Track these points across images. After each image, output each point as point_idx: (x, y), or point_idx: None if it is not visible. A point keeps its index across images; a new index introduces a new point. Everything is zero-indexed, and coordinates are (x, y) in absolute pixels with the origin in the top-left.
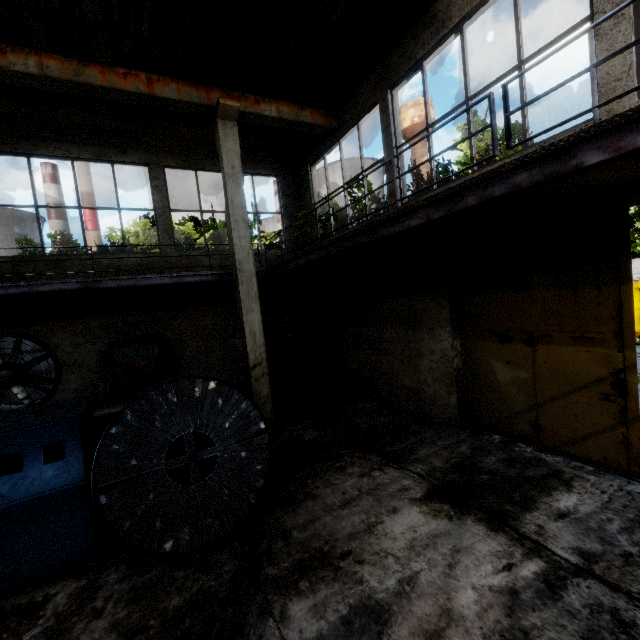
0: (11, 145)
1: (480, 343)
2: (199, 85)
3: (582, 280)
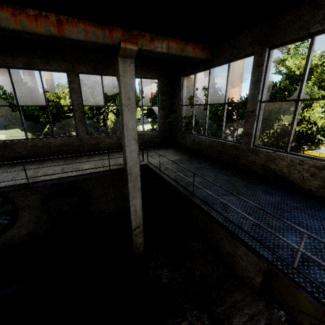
0: None
1: None
2: (103, 25)
3: None
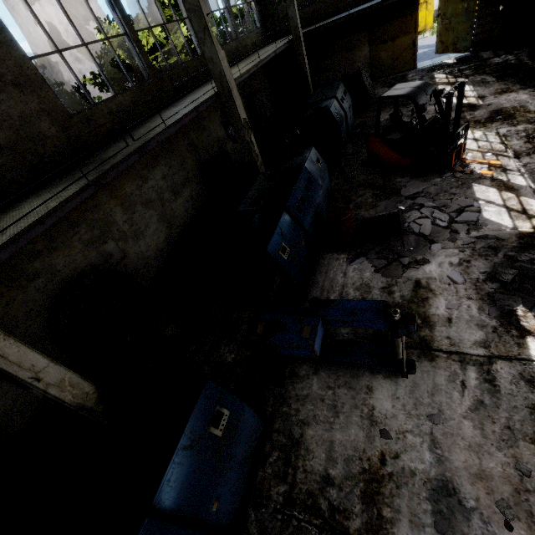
0: None
1: (376, 47)
2: None
3: (408, 14)
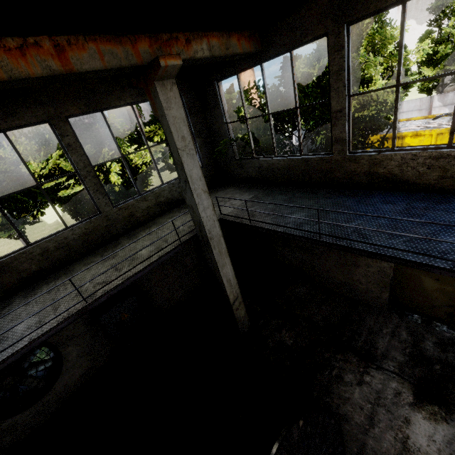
0: None
1: None
2: (121, 36)
3: None
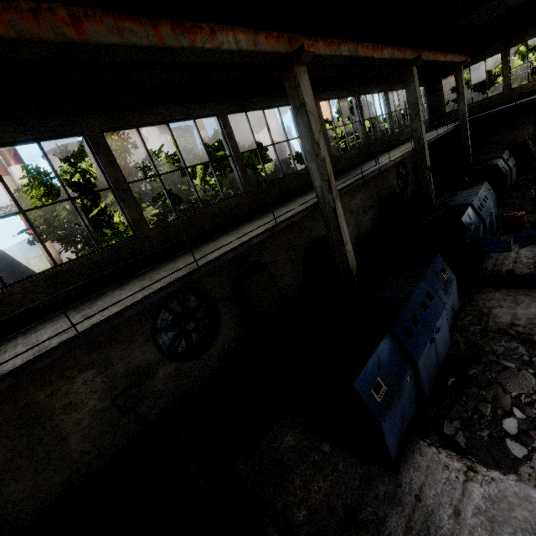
0: (391, 87)
1: None
2: (459, 55)
3: None
